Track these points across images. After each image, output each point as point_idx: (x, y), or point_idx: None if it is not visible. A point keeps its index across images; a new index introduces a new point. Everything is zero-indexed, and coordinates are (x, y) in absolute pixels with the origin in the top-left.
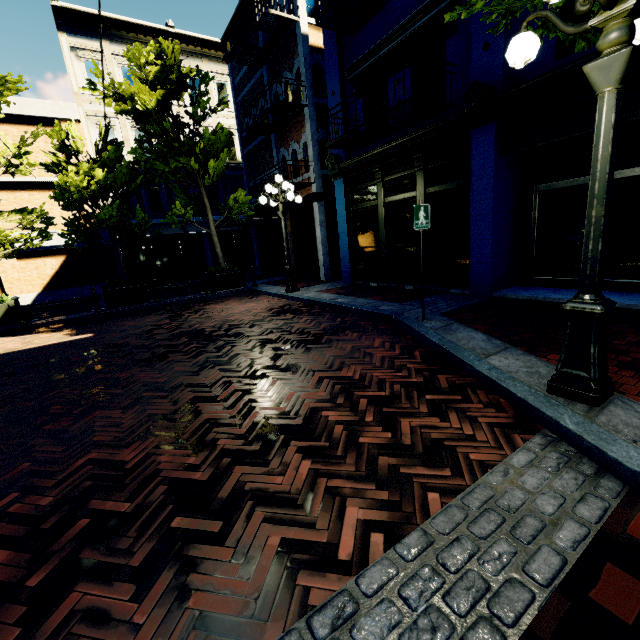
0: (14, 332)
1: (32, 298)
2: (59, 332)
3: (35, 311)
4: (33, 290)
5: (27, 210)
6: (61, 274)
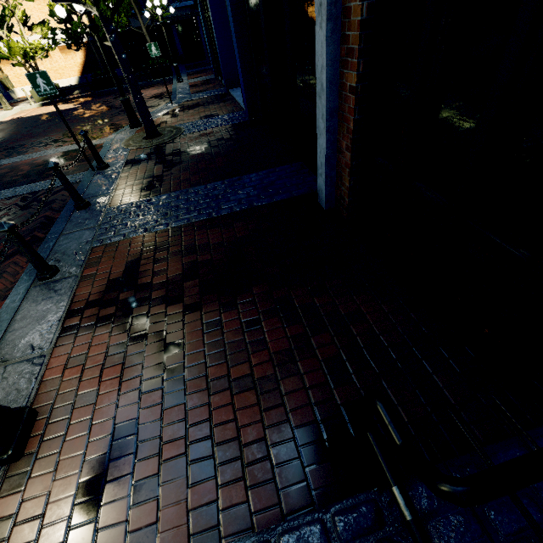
0: (59, 103)
1: (76, 81)
2: (73, 104)
3: (74, 90)
4: (75, 75)
5: (42, 25)
6: (86, 63)
